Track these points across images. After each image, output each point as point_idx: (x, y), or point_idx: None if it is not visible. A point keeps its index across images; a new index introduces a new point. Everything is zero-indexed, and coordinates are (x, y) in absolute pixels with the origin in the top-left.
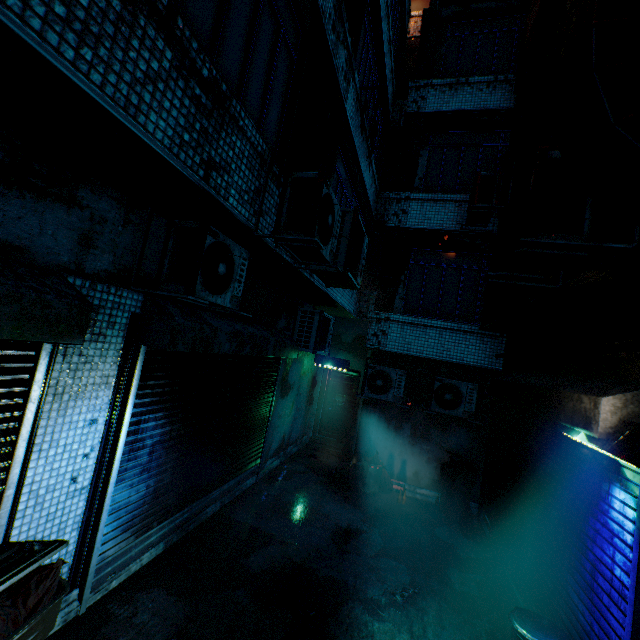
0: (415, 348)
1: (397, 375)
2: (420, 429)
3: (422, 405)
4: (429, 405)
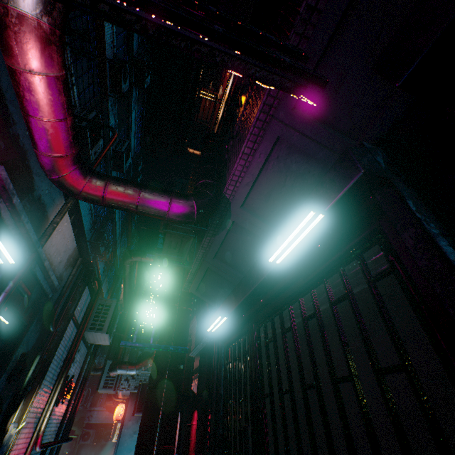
0: (101, 420)
1: (93, 432)
2: (98, 453)
3: (100, 442)
4: (102, 441)
